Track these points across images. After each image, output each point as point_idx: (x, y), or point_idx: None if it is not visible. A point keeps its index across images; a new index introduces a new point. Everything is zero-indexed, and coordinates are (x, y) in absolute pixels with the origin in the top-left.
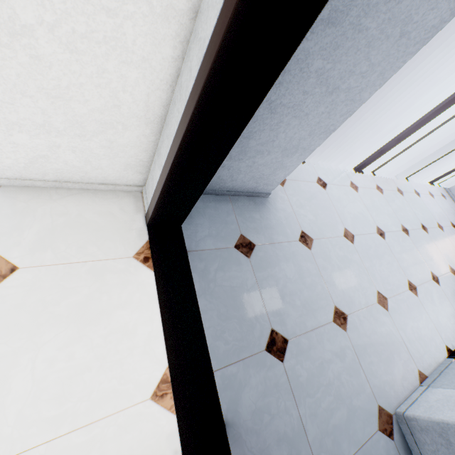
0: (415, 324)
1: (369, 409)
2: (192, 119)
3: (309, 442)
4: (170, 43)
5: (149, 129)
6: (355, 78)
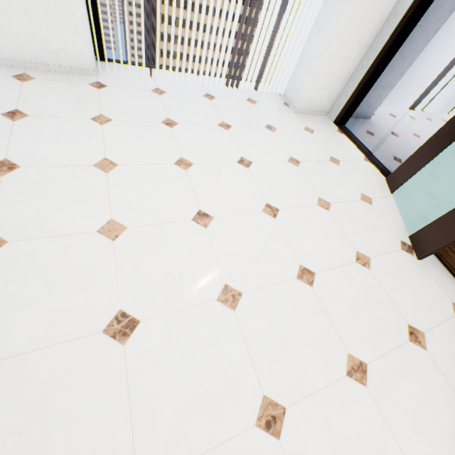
0: None
1: None
2: (372, 70)
3: None
4: (362, 54)
5: (344, 84)
6: (411, 52)
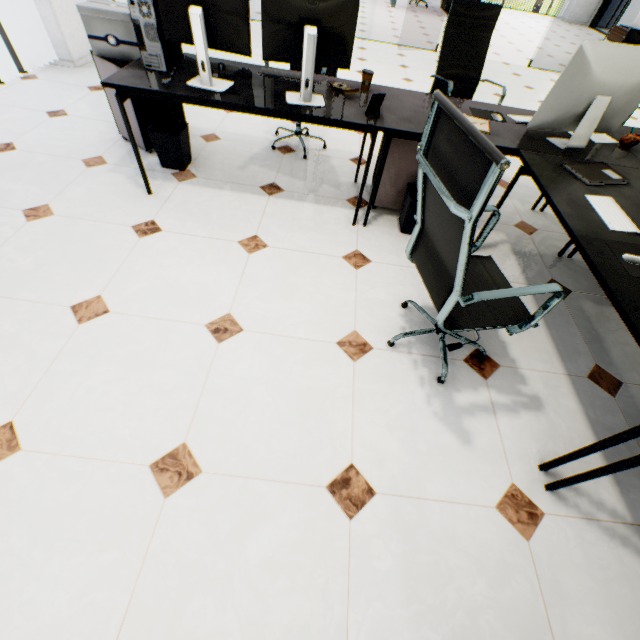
0: None
1: None
2: None
3: None
4: None
5: (595, 5)
6: None
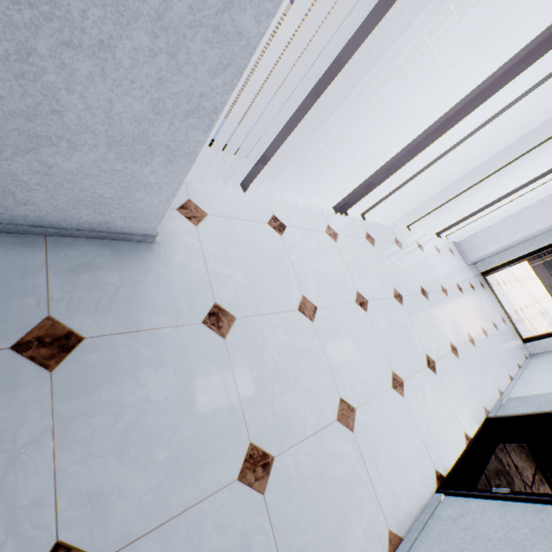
0: (395, 445)
1: None
2: None
3: None
4: None
5: None
6: None
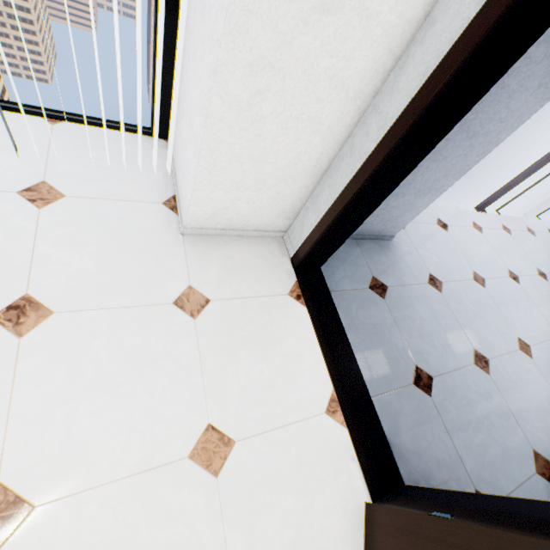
0: None
1: (523, 452)
2: (372, 172)
3: (467, 471)
4: (351, 115)
5: (311, 181)
6: (493, 124)
